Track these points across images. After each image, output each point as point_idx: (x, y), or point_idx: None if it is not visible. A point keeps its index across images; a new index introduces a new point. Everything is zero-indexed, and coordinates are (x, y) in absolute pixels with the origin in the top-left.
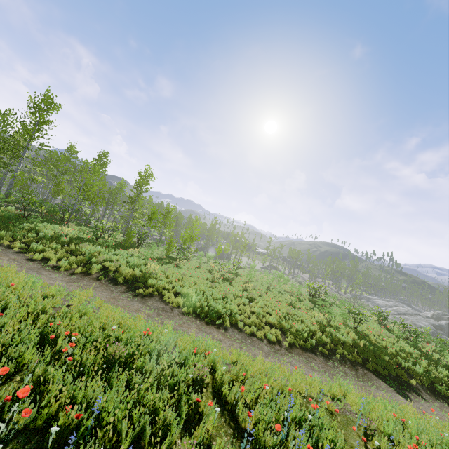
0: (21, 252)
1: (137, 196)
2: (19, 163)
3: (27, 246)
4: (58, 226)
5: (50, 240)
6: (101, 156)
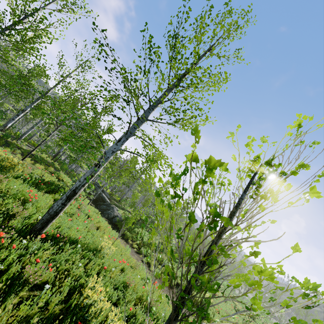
0: (137, 253)
1: (181, 215)
2: (133, 184)
3: (137, 247)
4: (147, 233)
5: (147, 245)
6: (166, 184)
